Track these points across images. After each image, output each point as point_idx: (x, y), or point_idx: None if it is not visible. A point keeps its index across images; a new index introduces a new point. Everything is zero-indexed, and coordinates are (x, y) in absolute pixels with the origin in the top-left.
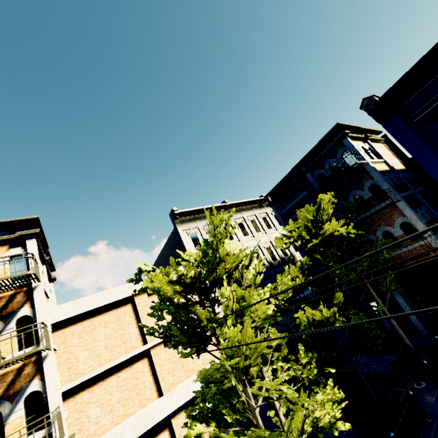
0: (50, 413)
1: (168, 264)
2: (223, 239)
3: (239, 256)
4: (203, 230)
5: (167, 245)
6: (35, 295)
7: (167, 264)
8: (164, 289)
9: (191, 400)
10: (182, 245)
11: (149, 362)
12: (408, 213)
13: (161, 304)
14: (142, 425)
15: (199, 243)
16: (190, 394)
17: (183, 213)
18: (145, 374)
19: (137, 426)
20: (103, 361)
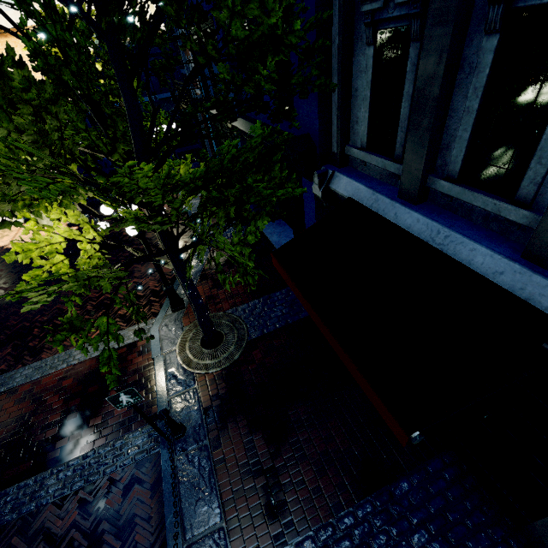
0: None
1: None
2: None
3: None
4: None
5: None
6: None
7: None
8: None
9: None
10: None
11: None
12: (191, 55)
13: None
14: None
15: None
16: None
17: None
18: None
19: None
20: None
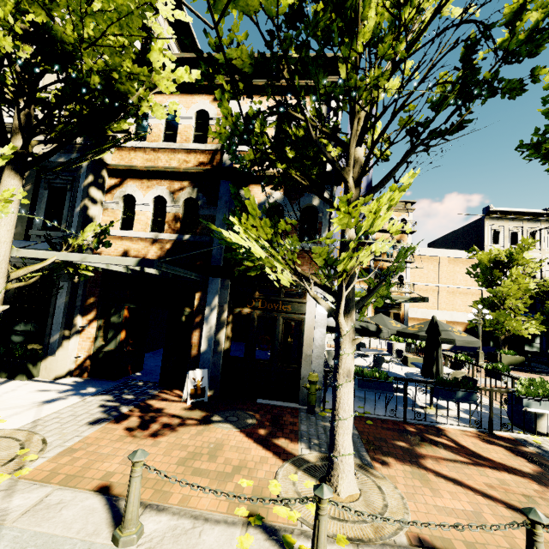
0: (406, 285)
1: (455, 244)
2: (524, 251)
3: (528, 260)
4: (507, 230)
5: (462, 229)
6: (408, 240)
7: (454, 244)
8: (484, 260)
9: (451, 320)
10: (482, 236)
11: (436, 293)
12: None
13: (477, 265)
14: (425, 314)
15: (498, 240)
16: (452, 317)
17: (496, 211)
18: (432, 296)
19: (423, 313)
20: (415, 280)
